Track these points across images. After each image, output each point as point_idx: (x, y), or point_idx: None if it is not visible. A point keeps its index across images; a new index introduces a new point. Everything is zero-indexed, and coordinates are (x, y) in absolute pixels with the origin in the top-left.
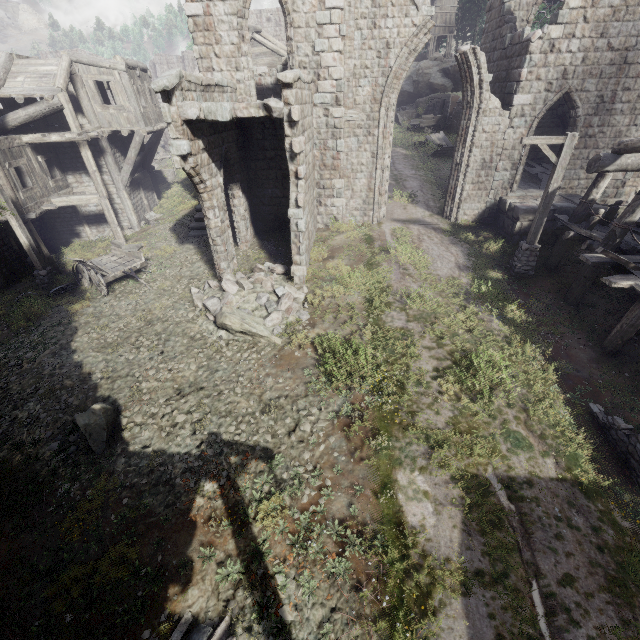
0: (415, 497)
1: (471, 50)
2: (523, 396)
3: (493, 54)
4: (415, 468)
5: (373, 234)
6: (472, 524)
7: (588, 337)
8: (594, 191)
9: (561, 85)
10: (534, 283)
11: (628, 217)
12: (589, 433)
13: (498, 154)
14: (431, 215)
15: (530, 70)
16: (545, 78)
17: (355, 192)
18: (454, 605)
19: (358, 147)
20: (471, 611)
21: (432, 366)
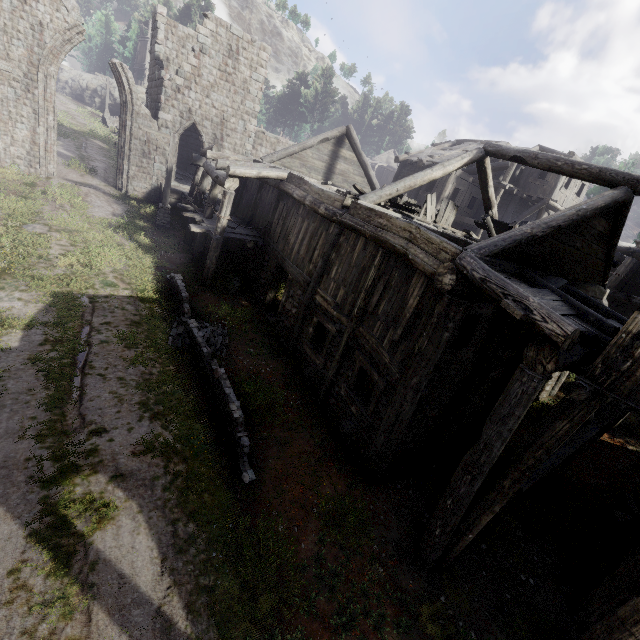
0: (7, 299)
1: (120, 64)
2: (125, 269)
3: (153, 83)
4: (14, 289)
5: (38, 182)
6: (51, 308)
7: (188, 256)
8: (197, 177)
9: (189, 117)
10: (170, 232)
11: (200, 186)
12: (161, 286)
13: (155, 150)
14: (106, 185)
15: (167, 98)
16: (178, 108)
17: (16, 140)
18: (16, 331)
19: (16, 98)
20: (29, 333)
21: (59, 252)
